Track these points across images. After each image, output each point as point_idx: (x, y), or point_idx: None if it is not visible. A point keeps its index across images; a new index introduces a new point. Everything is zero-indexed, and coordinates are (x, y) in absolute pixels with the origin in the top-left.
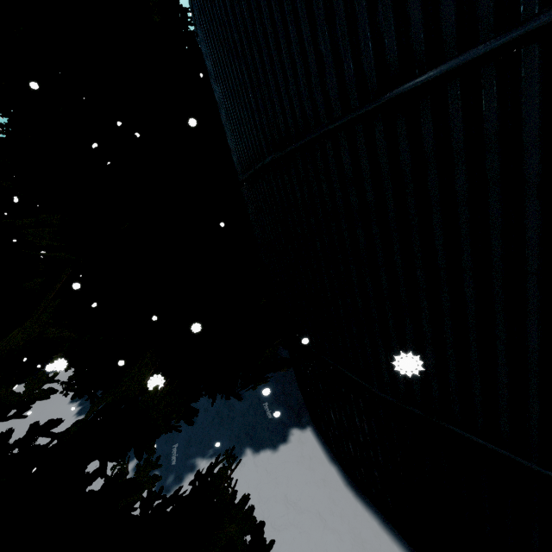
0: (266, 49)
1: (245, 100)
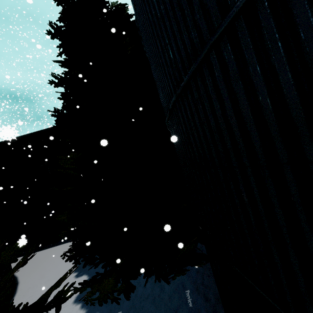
0: (166, 17)
1: (160, 63)
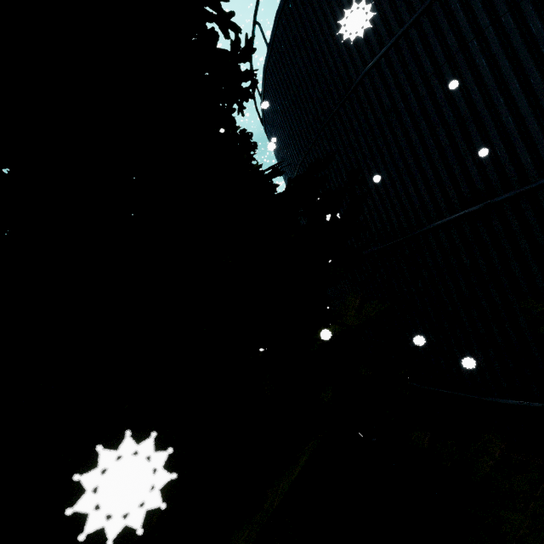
0: (376, 193)
1: None
